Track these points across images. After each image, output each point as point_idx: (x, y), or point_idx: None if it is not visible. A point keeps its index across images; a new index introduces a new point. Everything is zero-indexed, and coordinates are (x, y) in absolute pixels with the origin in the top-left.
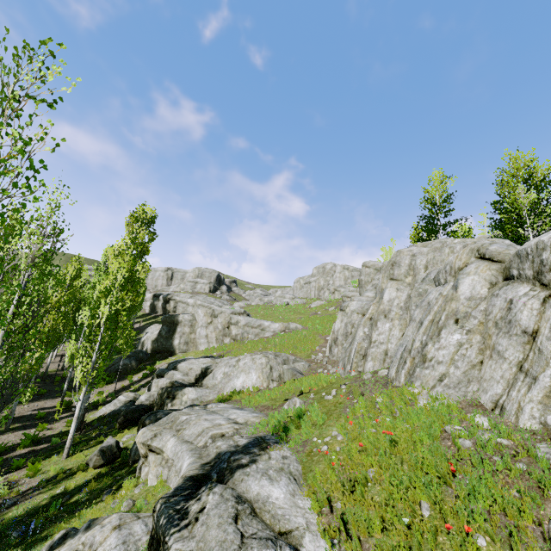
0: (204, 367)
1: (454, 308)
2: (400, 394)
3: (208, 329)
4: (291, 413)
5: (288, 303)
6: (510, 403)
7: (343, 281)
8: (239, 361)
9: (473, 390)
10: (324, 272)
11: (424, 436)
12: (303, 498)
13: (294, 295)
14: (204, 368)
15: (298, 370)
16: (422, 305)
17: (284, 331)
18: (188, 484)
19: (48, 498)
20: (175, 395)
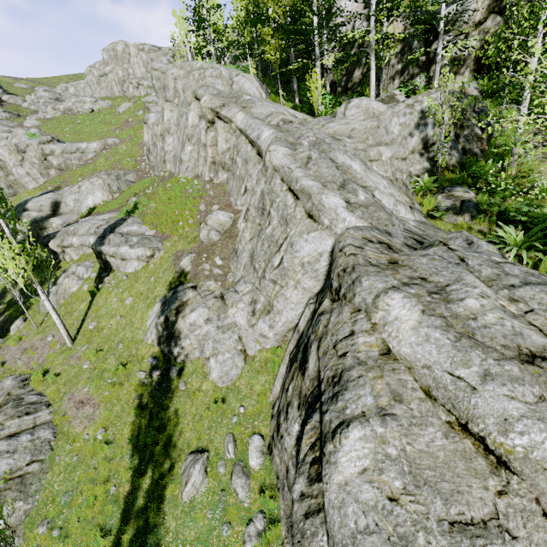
0: (52, 201)
1: (187, 133)
2: (176, 180)
3: (25, 167)
4: (132, 205)
5: (93, 109)
6: (203, 173)
7: (144, 69)
8: (81, 187)
9: (197, 171)
10: (117, 57)
11: (179, 193)
12: (144, 226)
13: (94, 97)
14: (53, 201)
15: (130, 181)
16: (180, 127)
17: (105, 149)
18: (99, 240)
19: (20, 290)
20: (45, 226)
